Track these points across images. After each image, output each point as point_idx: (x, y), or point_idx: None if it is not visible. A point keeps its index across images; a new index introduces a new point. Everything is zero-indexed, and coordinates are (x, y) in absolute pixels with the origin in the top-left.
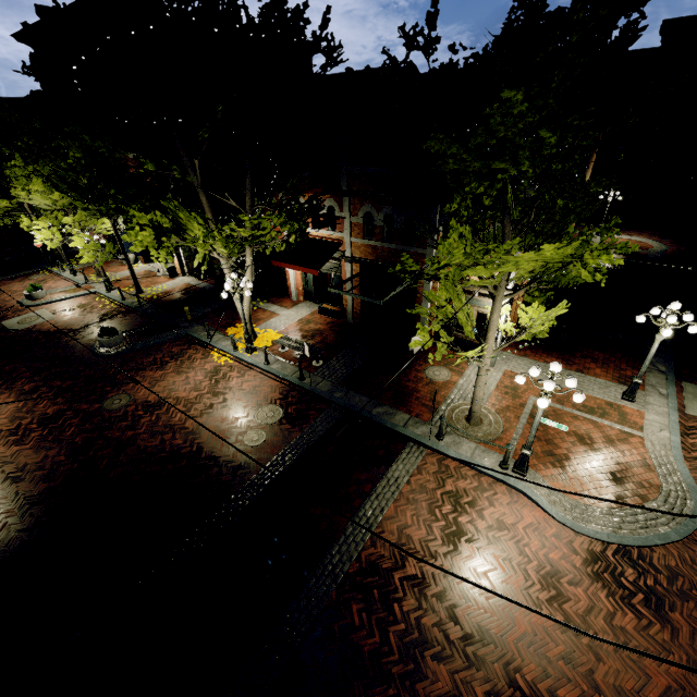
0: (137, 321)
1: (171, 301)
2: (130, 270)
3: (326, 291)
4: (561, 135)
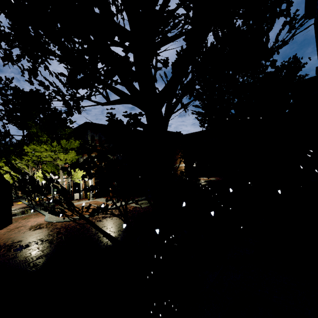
0: None
1: None
2: None
3: None
4: (36, 127)
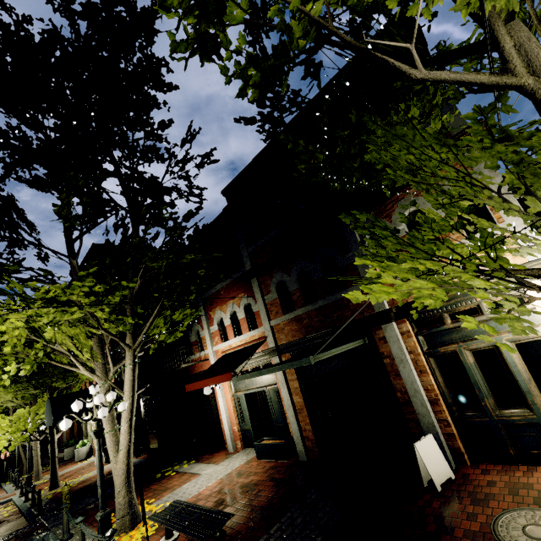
0: (4, 532)
1: (78, 490)
2: (50, 455)
3: (271, 426)
4: None
